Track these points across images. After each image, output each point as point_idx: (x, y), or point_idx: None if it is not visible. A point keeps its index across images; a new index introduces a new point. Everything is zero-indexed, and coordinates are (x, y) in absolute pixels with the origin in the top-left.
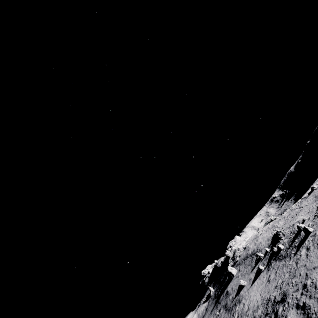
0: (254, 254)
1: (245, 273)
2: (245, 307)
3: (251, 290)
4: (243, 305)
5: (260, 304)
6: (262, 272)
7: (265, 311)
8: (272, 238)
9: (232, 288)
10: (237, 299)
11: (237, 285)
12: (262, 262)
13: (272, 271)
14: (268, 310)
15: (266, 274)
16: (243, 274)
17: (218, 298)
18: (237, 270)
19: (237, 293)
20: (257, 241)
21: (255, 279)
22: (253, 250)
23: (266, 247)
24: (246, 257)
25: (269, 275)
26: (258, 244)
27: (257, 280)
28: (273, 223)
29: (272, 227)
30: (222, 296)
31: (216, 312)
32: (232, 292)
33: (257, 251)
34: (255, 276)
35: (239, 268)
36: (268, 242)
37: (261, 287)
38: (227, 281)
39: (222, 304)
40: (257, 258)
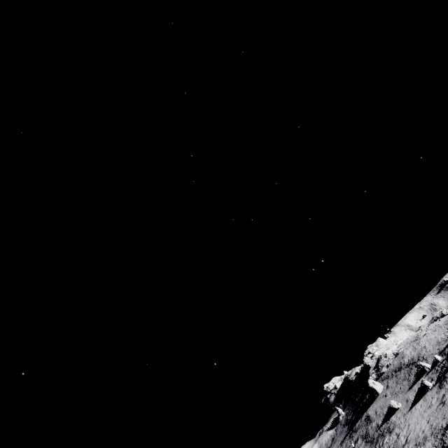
0: (413, 363)
1: (397, 391)
2: (401, 439)
3: (410, 416)
4: (397, 436)
5: (429, 434)
6: (429, 390)
7: (440, 444)
8: (446, 341)
9: (376, 412)
10: (385, 428)
11: (384, 408)
12: (429, 375)
13: (447, 389)
14: (446, 442)
15: (436, 393)
16: (395, 392)
17: (352, 425)
18: (384, 386)
19: (385, 419)
20: (418, 345)
21: (417, 401)
22: (412, 357)
23: (434, 354)
24: (399, 367)
25: (442, 395)
26: (420, 350)
27: (420, 402)
28: (446, 319)
29: (445, 324)
30: (359, 422)
31: (350, 443)
32: (377, 417)
33: (419, 360)
34: (417, 395)
35: (388, 383)
36: (439, 346)
37: (428, 412)
38: (367, 401)
39: (359, 433)
40: (418, 370)
